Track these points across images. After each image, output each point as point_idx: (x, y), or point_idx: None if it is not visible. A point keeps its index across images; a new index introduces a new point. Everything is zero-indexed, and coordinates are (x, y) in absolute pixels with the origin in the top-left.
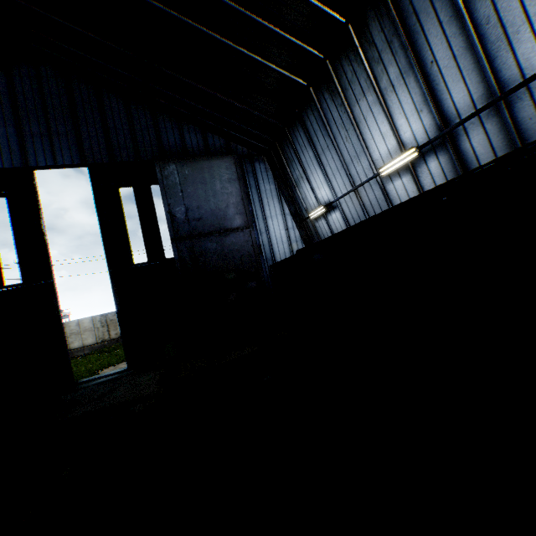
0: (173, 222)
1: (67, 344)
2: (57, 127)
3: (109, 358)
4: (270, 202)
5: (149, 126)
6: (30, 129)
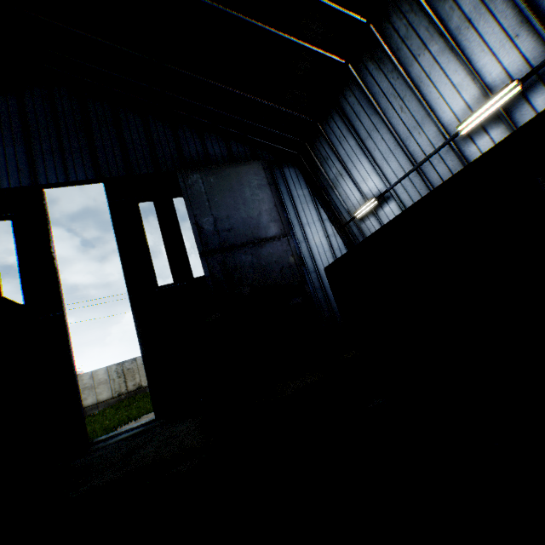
0: (201, 234)
1: (79, 391)
2: (70, 143)
3: (128, 411)
4: (305, 208)
5: (168, 138)
6: (41, 147)
